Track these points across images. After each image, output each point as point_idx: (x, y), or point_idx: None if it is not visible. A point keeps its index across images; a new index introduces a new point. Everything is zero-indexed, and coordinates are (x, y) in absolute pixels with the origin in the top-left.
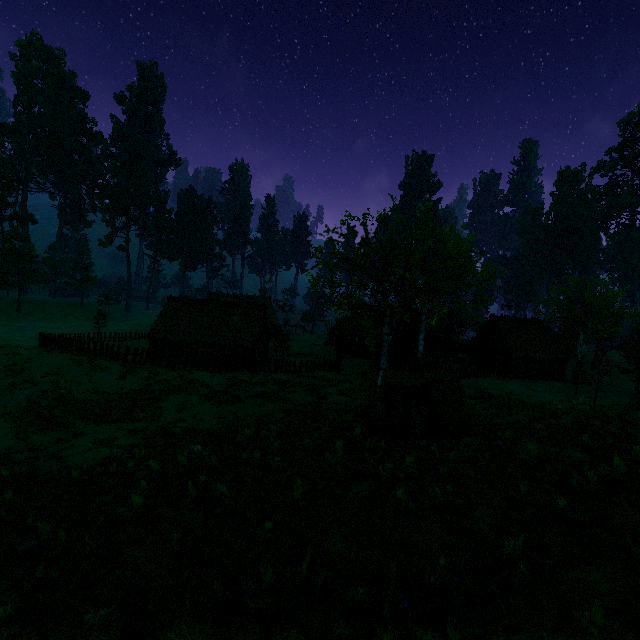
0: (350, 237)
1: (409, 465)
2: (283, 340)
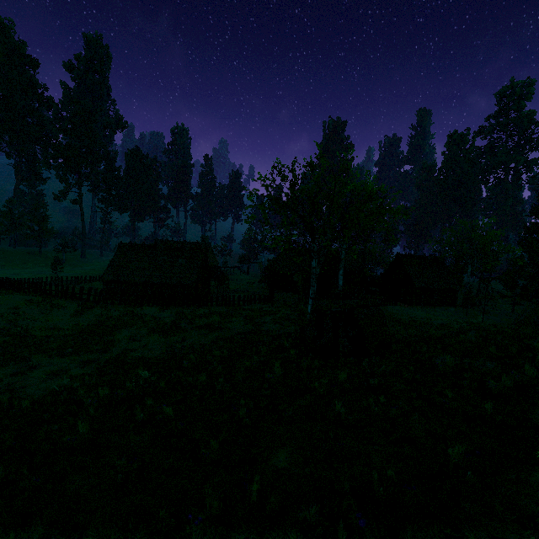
0: (281, 180)
1: (342, 380)
2: (223, 279)
